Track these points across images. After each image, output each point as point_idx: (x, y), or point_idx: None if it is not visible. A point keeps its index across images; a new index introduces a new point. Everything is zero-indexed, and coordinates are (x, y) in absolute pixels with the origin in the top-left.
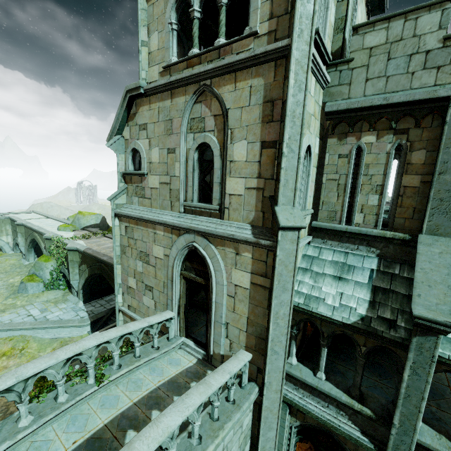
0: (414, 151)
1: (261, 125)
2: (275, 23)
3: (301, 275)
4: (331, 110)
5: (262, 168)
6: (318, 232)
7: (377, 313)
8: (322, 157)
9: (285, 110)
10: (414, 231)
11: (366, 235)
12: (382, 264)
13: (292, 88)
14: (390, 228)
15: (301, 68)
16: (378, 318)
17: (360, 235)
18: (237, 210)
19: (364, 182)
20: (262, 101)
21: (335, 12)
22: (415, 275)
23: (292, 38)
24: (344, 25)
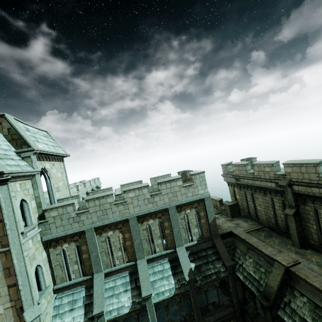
0: (82, 246)
1: (5, 279)
2: (0, 239)
3: (54, 320)
4: (45, 240)
5: (12, 296)
6: (59, 290)
7: (87, 317)
8: (50, 255)
9: (15, 273)
10: (93, 272)
11: (78, 282)
12: (87, 291)
13: (17, 263)
14: (85, 275)
15: (19, 254)
16: (88, 319)
17: (76, 283)
18: (2, 321)
19: (70, 261)
20: (2, 269)
21: (35, 201)
22: (94, 294)
23: (10, 247)
24: (41, 205)
